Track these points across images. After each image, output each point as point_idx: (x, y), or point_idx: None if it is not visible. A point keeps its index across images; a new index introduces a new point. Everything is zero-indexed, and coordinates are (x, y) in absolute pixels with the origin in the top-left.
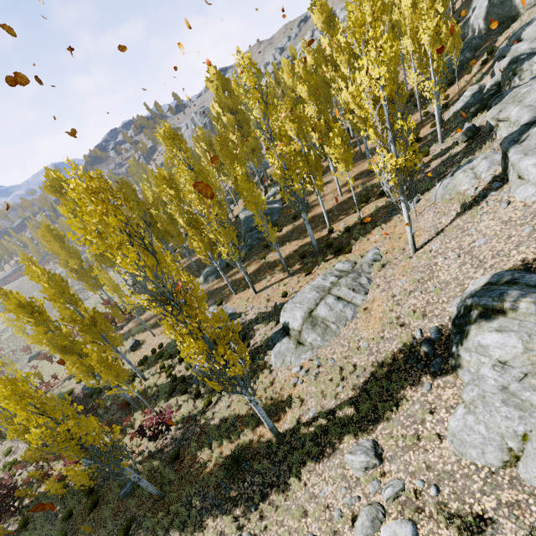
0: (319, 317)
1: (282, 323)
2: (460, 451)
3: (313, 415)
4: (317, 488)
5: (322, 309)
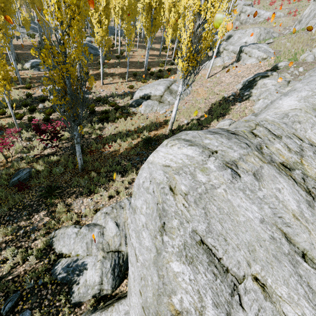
0: (173, 90)
1: (142, 95)
2: None
3: (187, 122)
4: None
5: (175, 87)
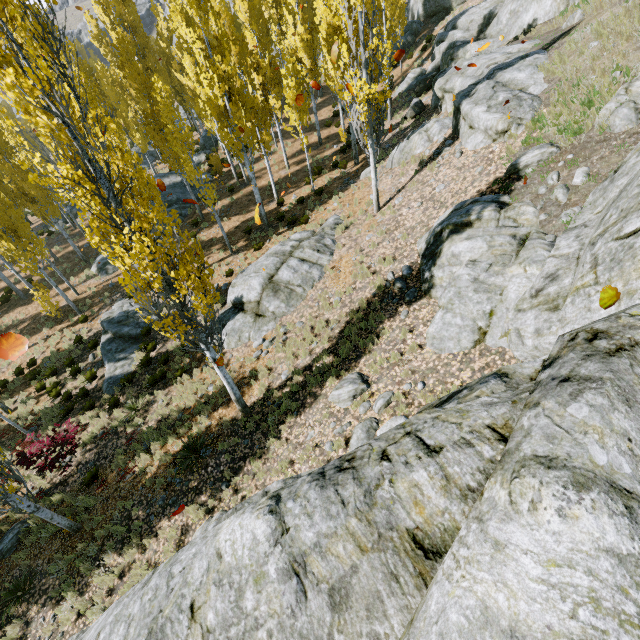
0: (282, 282)
1: (232, 300)
2: (440, 348)
3: (286, 378)
4: (302, 436)
5: (284, 273)
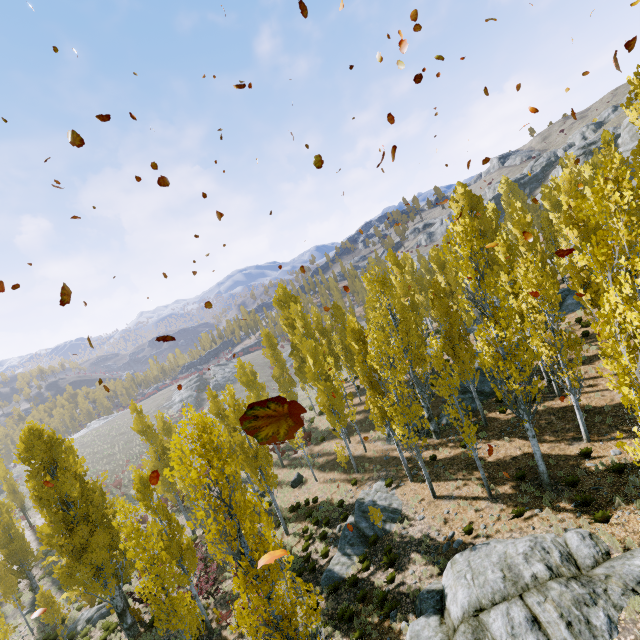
0: (489, 631)
1: (442, 585)
2: None
3: None
4: None
5: (497, 619)
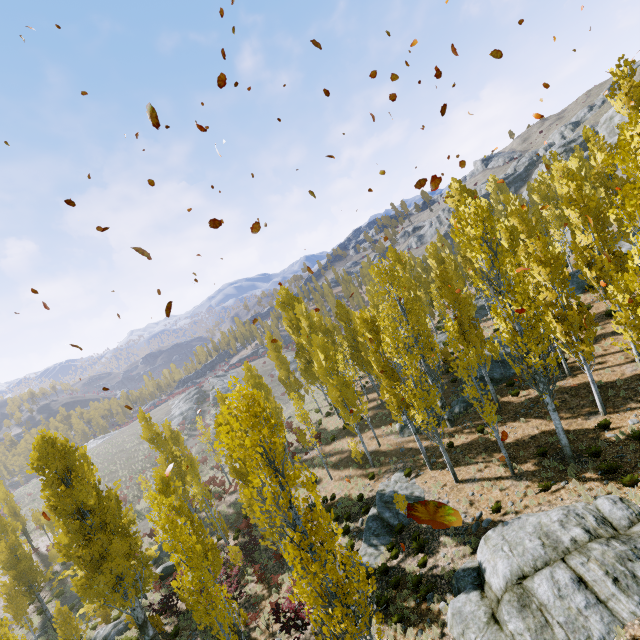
0: (535, 596)
1: (478, 561)
2: None
3: None
4: None
5: (542, 584)
